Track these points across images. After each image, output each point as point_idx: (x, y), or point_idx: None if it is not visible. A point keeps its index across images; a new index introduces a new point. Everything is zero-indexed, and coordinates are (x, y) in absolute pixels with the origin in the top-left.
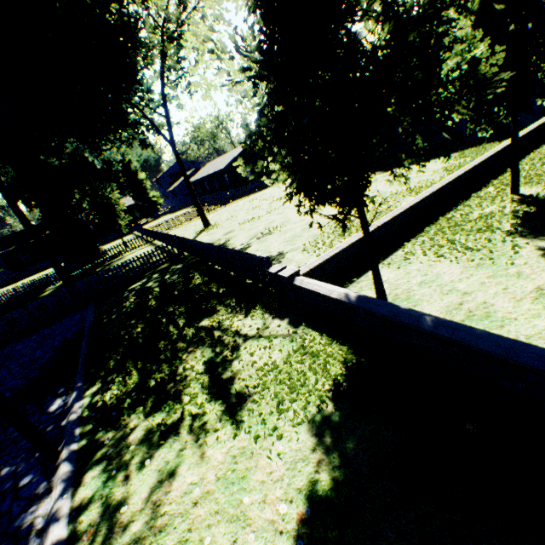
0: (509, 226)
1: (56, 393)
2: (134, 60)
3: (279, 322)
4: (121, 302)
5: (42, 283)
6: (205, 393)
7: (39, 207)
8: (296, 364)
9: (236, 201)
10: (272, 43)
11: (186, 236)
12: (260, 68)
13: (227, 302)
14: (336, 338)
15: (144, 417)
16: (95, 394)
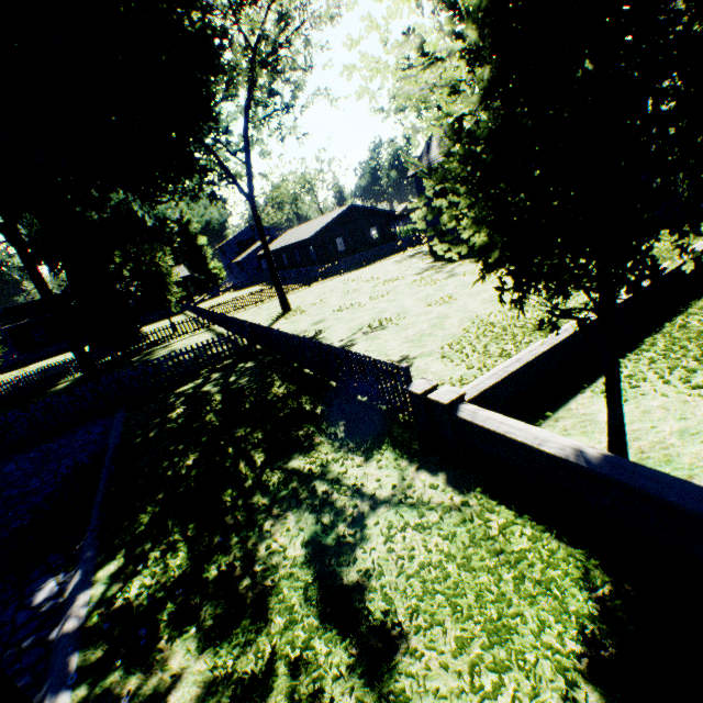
0: None
1: (49, 567)
2: (213, 88)
3: (429, 478)
4: (164, 412)
5: (56, 371)
6: (313, 615)
7: (65, 269)
8: (486, 574)
9: (324, 280)
10: None
11: (257, 322)
12: (479, 37)
13: (331, 431)
14: (554, 528)
15: (197, 651)
16: (113, 580)
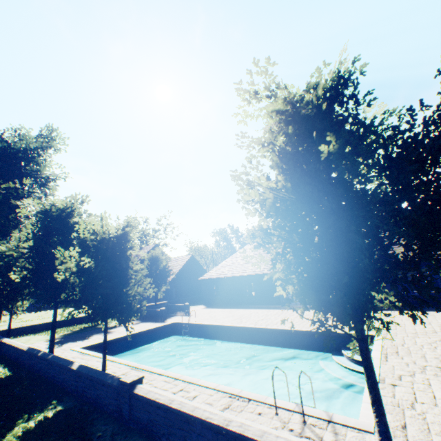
0: (76, 329)
1: None
2: (12, 231)
3: None
4: None
5: None
6: None
7: None
8: None
9: (43, 310)
10: (1, 271)
11: None
12: None
13: None
14: None
15: None
16: None
